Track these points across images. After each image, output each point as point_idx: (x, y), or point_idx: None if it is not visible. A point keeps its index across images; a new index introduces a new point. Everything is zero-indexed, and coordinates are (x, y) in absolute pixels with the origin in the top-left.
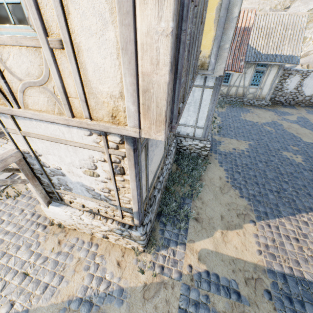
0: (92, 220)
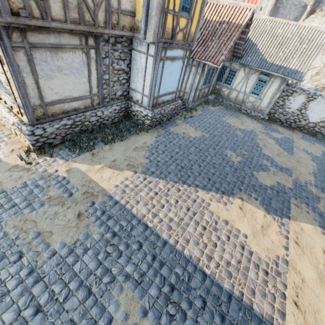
0: (7, 113)
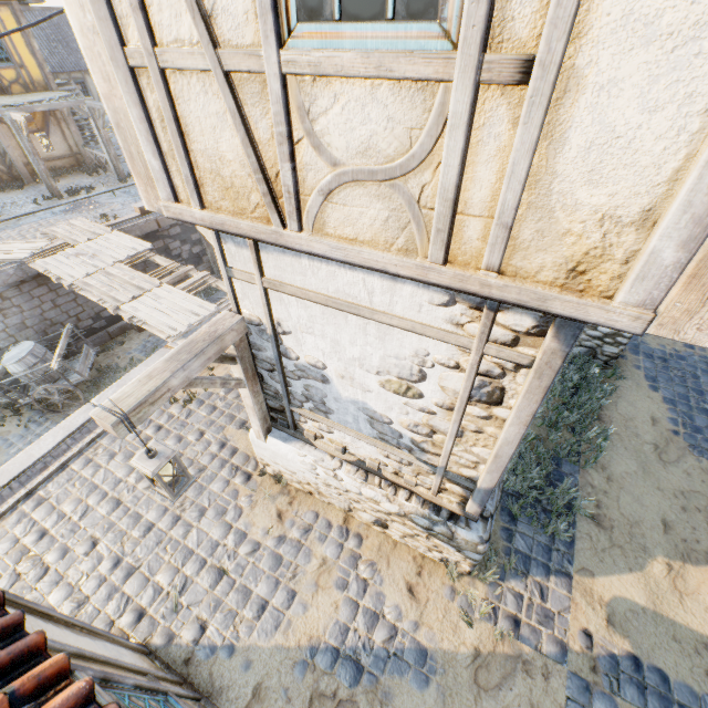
0: (362, 484)
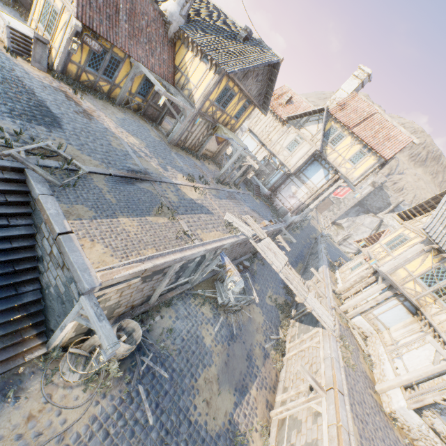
0: (435, 436)
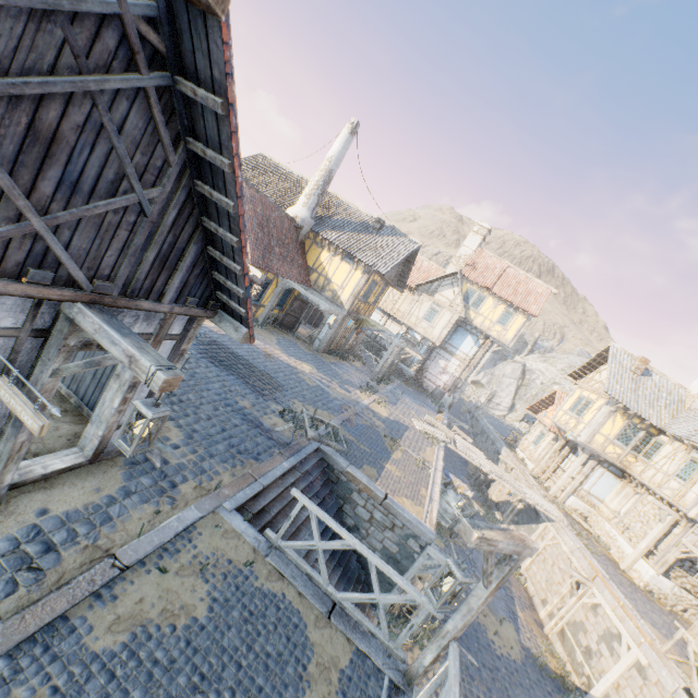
0: (687, 594)
